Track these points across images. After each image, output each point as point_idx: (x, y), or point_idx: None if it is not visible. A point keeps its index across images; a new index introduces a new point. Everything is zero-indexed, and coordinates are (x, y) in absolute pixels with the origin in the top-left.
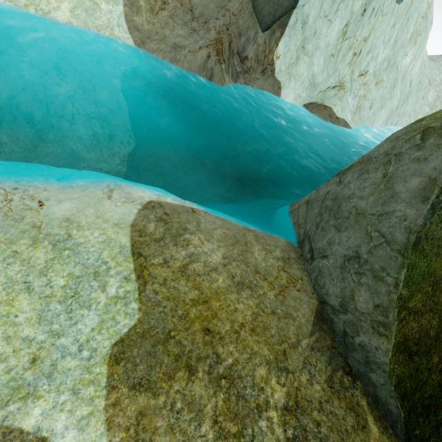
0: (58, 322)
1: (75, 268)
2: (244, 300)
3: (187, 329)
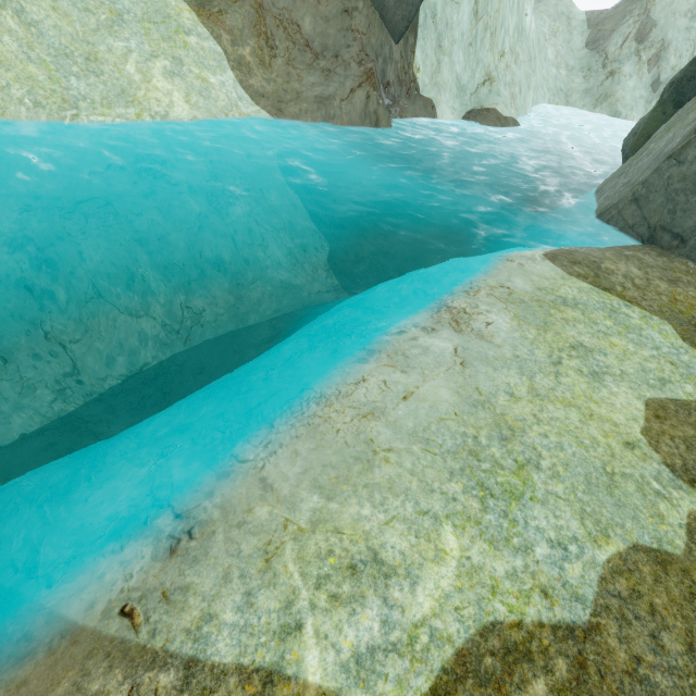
0: (646, 343)
1: (599, 313)
2: (687, 289)
3: (693, 318)
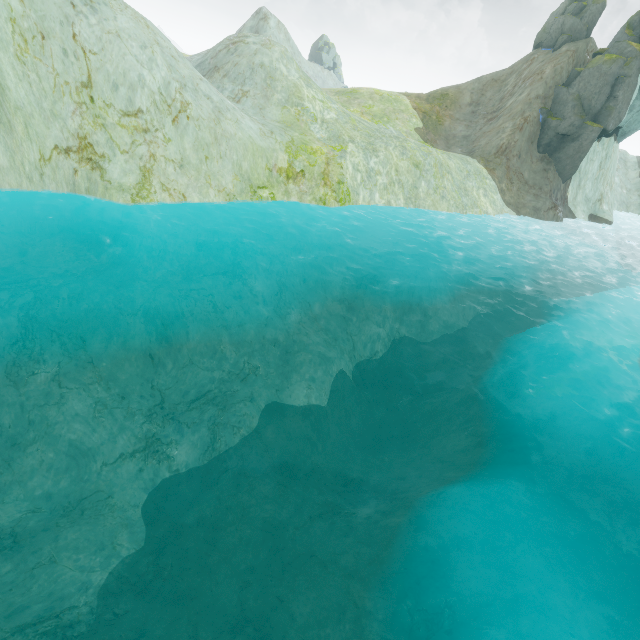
0: None
1: None
2: None
3: None
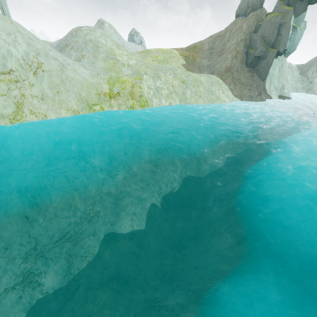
0: None
1: None
2: None
3: None
